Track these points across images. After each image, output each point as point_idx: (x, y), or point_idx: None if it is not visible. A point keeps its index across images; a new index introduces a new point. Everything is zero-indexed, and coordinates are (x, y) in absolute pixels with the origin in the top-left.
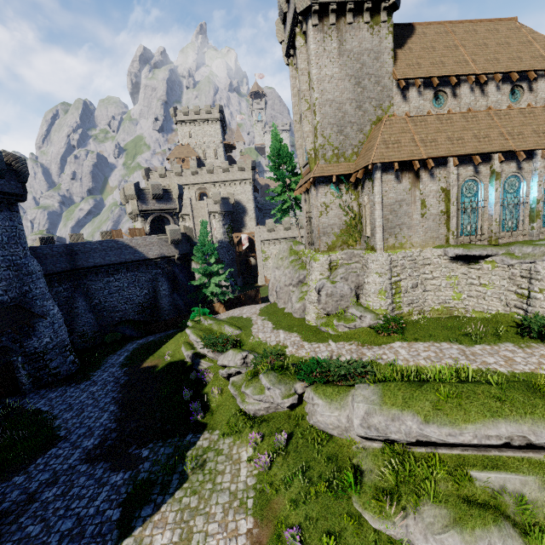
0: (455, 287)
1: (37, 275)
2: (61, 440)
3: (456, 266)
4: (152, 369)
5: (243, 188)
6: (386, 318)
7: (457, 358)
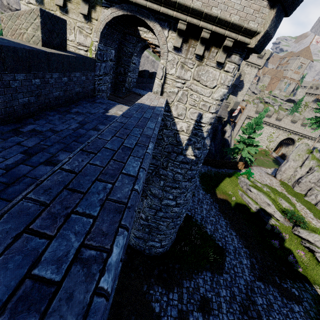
0: None
1: None
2: (226, 251)
3: None
4: (228, 203)
5: (251, 70)
6: None
7: None
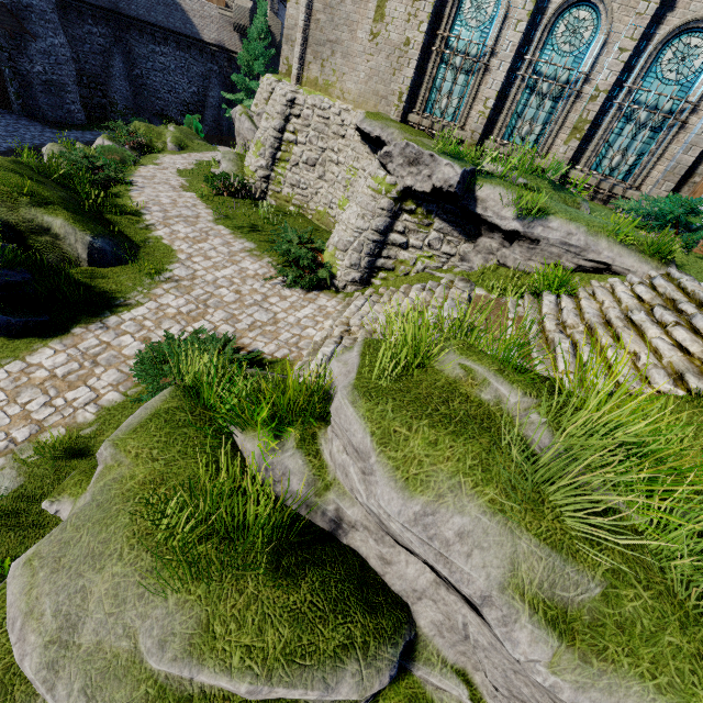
0: (348, 188)
1: None
2: None
3: (362, 153)
4: None
5: None
6: (233, 175)
7: (168, 212)
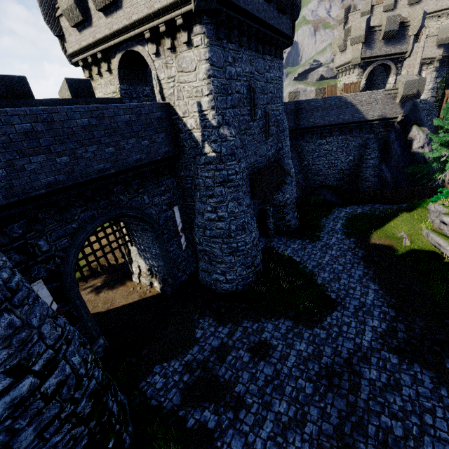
0: None
1: (286, 133)
2: (338, 305)
3: None
4: (389, 249)
5: None
6: None
7: None
